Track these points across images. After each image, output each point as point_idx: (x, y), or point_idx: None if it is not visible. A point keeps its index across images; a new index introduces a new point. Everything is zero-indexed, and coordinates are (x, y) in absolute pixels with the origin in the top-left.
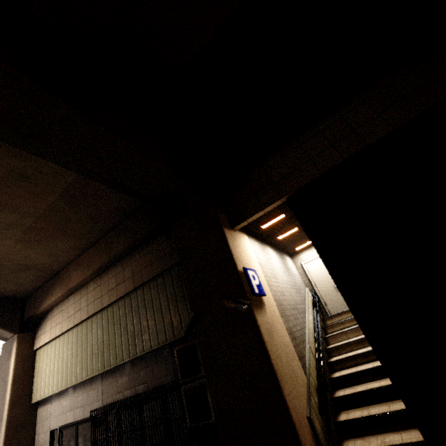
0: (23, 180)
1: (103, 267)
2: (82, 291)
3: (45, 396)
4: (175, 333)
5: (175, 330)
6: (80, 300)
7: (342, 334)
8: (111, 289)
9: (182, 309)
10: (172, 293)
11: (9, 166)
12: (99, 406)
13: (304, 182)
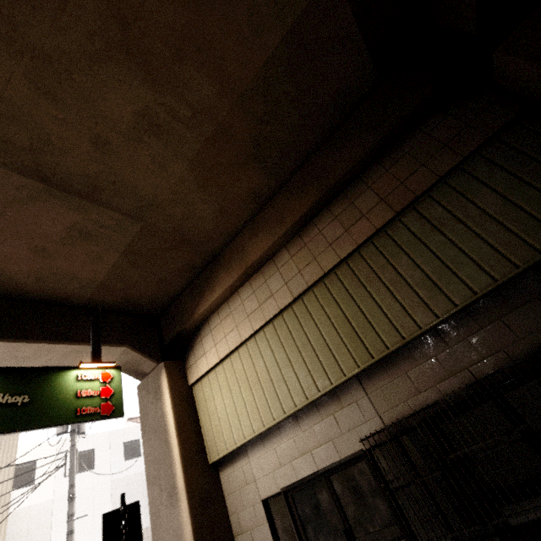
0: None
1: (310, 213)
2: (265, 271)
3: (237, 445)
4: None
5: None
6: (266, 283)
7: None
8: (334, 240)
9: None
10: (507, 180)
11: None
12: (375, 429)
13: None
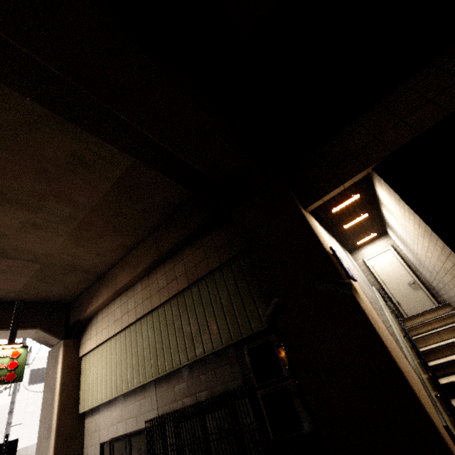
0: (81, 166)
1: (152, 266)
2: (129, 293)
3: (93, 406)
4: (242, 331)
5: (241, 328)
6: (127, 302)
7: (433, 336)
8: (161, 288)
9: (248, 304)
10: (234, 287)
11: (70, 149)
12: (154, 416)
13: (396, 146)
